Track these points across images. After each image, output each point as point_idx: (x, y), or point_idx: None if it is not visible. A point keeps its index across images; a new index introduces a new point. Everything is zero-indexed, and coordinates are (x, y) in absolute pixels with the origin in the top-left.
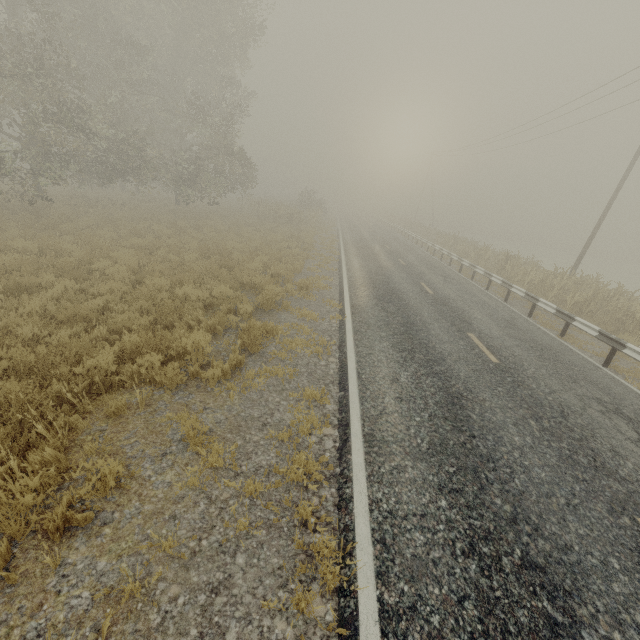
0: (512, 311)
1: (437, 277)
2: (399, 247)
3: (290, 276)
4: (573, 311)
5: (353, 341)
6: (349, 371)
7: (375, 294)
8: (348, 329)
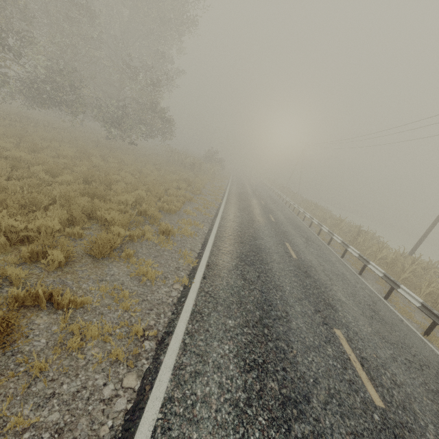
0: (370, 290)
1: (300, 238)
2: (272, 204)
3: (157, 216)
4: (426, 299)
5: (182, 336)
6: (136, 437)
7: (239, 251)
8: (186, 307)
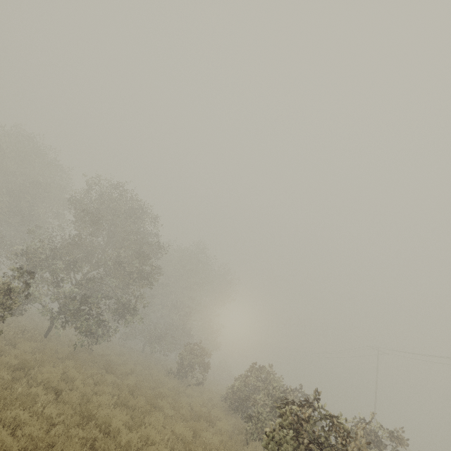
0: None
1: None
2: None
3: None
4: None
5: None
6: None
7: None
8: None
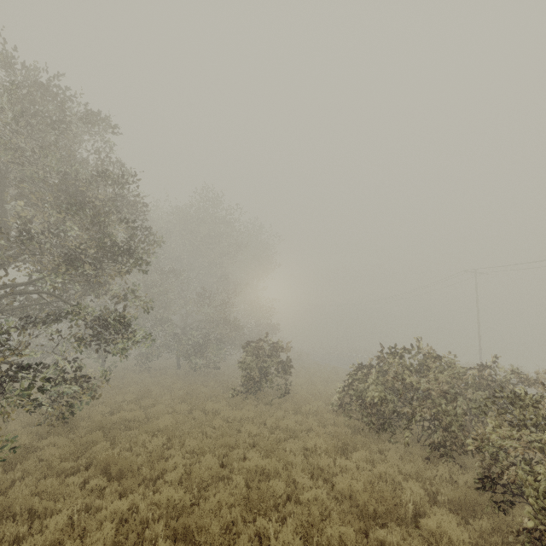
0: None
1: None
2: None
3: None
4: None
5: None
6: None
7: None
8: None
